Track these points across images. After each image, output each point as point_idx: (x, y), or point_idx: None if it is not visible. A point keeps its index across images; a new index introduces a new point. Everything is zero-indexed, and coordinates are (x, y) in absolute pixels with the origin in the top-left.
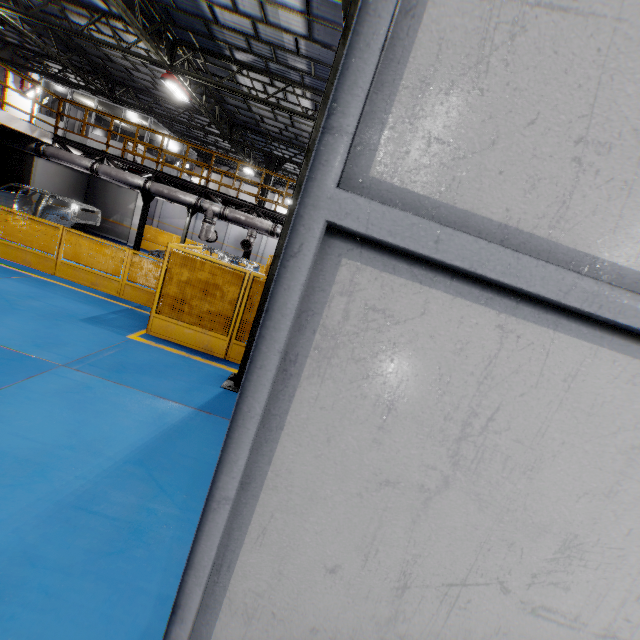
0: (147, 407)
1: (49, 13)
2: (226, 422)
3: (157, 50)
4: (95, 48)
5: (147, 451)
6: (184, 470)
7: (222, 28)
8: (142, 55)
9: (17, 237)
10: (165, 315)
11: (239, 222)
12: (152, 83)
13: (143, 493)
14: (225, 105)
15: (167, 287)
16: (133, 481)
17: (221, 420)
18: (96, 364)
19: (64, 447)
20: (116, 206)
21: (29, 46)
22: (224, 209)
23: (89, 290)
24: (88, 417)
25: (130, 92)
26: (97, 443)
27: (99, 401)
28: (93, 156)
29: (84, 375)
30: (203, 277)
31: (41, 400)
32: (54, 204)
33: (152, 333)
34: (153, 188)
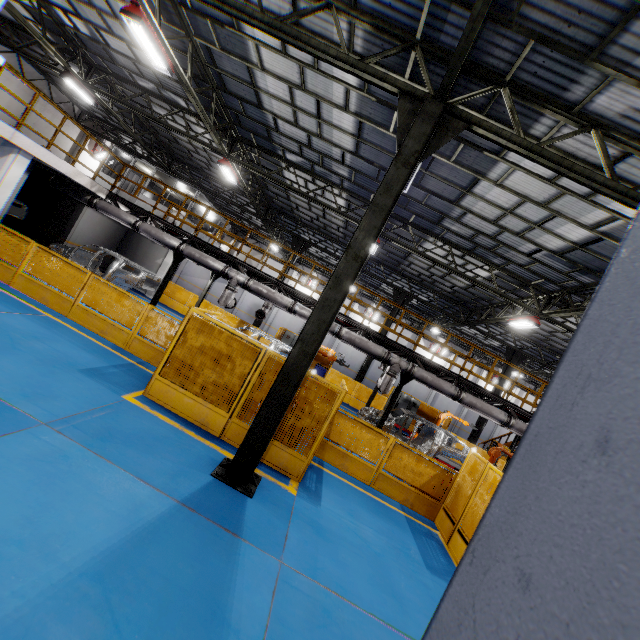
0: (124, 492)
1: (137, 101)
2: (210, 525)
3: (220, 141)
4: (166, 131)
5: (111, 559)
6: (150, 596)
7: (281, 134)
8: (206, 143)
9: (44, 275)
10: (168, 379)
11: (260, 294)
12: (207, 164)
13: (92, 630)
14: (267, 191)
15: (178, 350)
16: (84, 607)
17: (205, 522)
18: (81, 426)
19: (13, 541)
20: (145, 258)
21: (111, 121)
22: (249, 280)
23: (96, 337)
24: (54, 498)
25: (185, 168)
26: (54, 539)
27: (72, 477)
28: (139, 214)
29: (65, 439)
30: (217, 346)
31: (7, 467)
32: (88, 248)
33: (149, 396)
34: (186, 250)
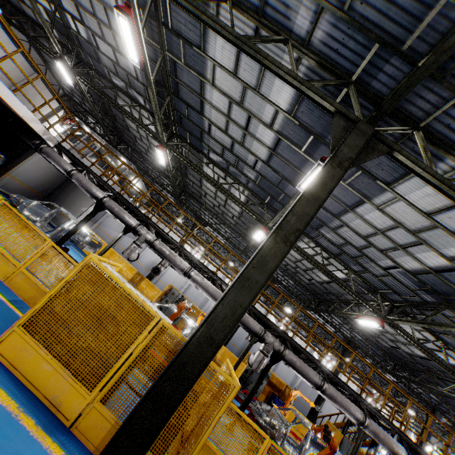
0: None
1: (107, 94)
2: None
3: (163, 131)
4: (123, 120)
5: None
6: None
7: (211, 137)
8: (151, 131)
9: None
10: (31, 333)
11: (163, 254)
12: (146, 150)
13: None
14: (185, 178)
15: (57, 299)
16: None
17: None
18: None
19: None
20: (72, 204)
21: (84, 105)
22: (156, 239)
23: None
24: None
25: (129, 149)
26: None
27: None
28: (77, 166)
29: None
30: (106, 303)
31: None
32: (25, 184)
33: None
34: (108, 203)
